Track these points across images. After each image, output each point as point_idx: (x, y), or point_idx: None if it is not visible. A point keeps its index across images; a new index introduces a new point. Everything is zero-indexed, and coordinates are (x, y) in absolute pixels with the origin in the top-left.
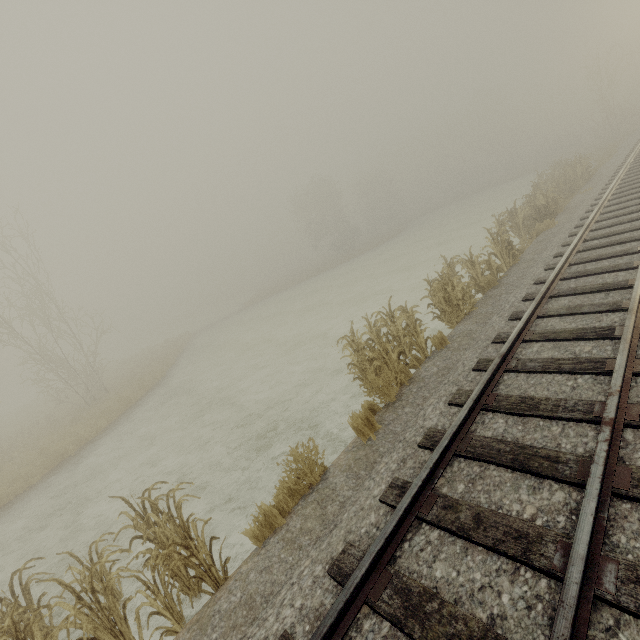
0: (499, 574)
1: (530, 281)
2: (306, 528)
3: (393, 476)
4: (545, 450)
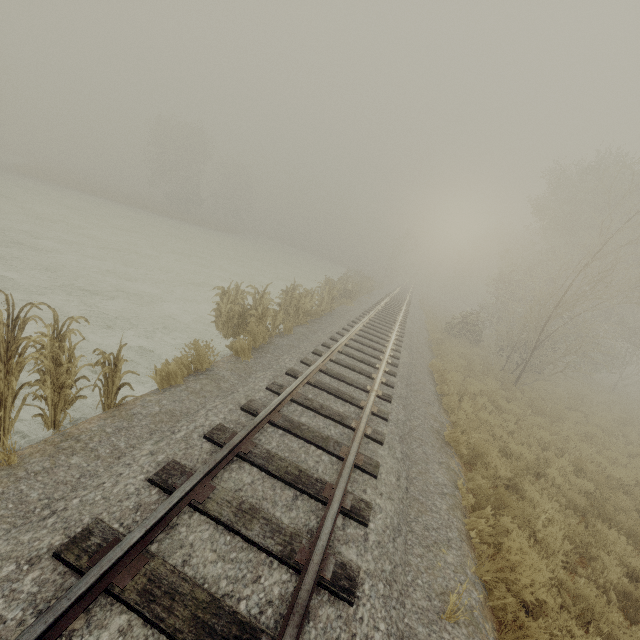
0: (330, 425)
1: (340, 326)
2: (207, 389)
3: (271, 381)
4: (349, 393)
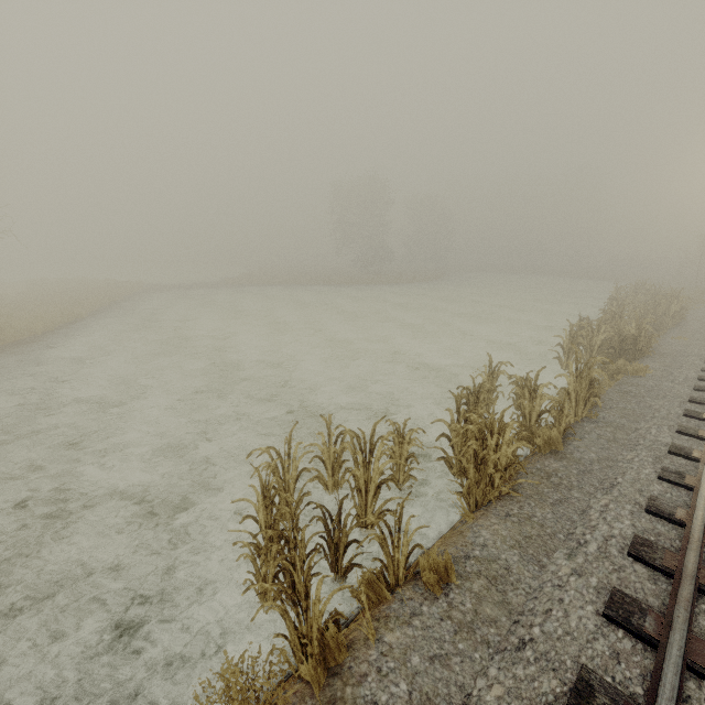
0: None
1: (634, 492)
2: None
3: None
4: None
